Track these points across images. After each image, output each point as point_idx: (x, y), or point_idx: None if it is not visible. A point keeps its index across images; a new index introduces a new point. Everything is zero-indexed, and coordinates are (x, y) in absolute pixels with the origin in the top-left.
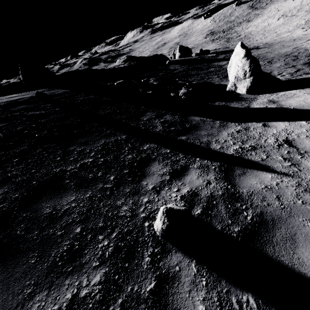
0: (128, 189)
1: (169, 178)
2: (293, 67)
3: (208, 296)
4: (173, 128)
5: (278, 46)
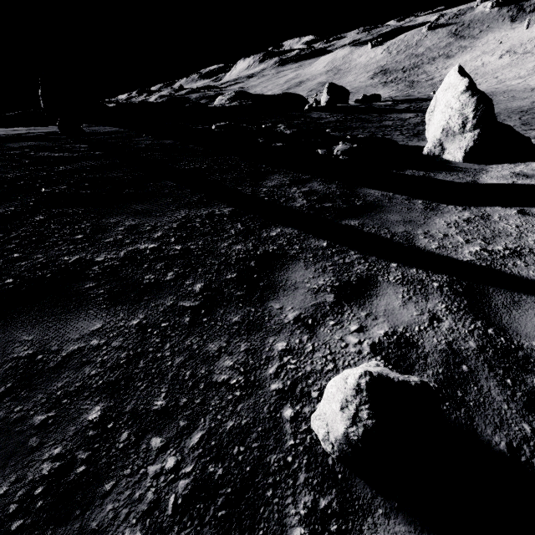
0: (235, 316)
1: (333, 299)
2: None
3: None
4: (328, 204)
5: (504, 97)
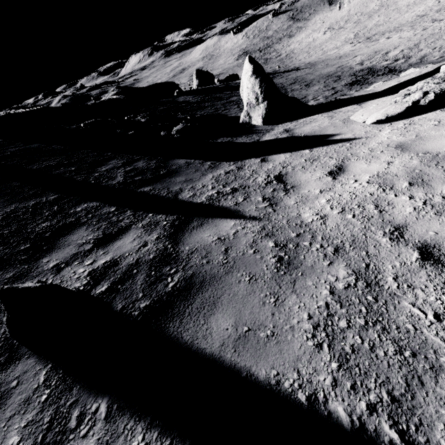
0: (10, 274)
1: (90, 247)
2: (333, 89)
3: (36, 418)
4: (139, 178)
5: (321, 66)
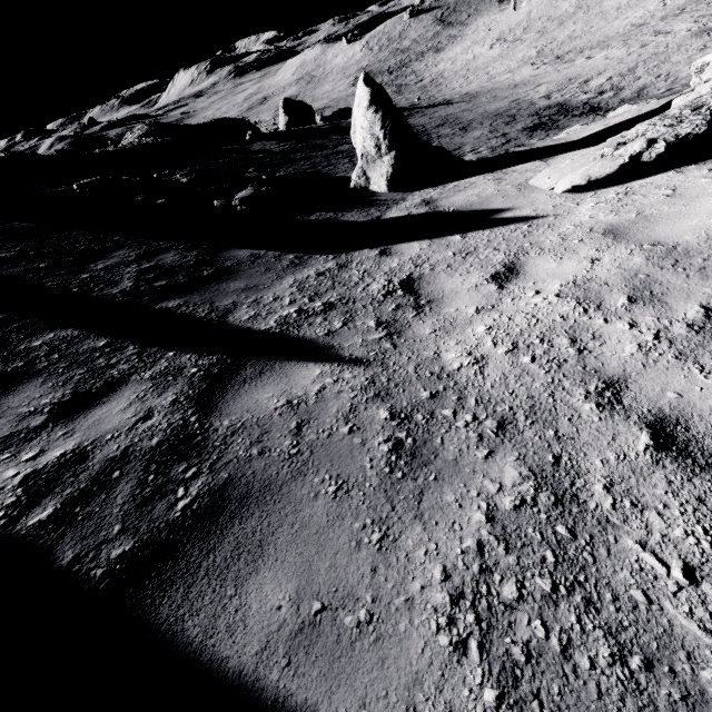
0: None
1: (41, 422)
2: (503, 136)
3: None
4: (162, 282)
5: (486, 99)
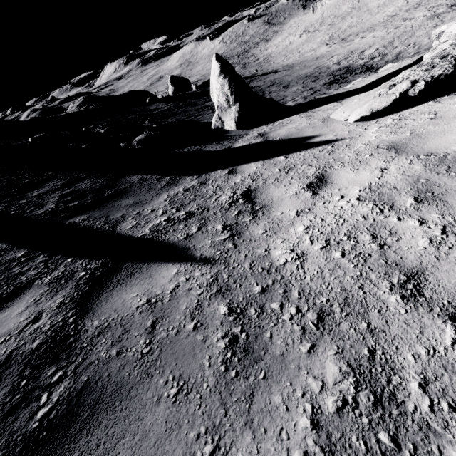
0: None
1: None
2: (311, 89)
3: None
4: (75, 203)
5: (299, 67)
